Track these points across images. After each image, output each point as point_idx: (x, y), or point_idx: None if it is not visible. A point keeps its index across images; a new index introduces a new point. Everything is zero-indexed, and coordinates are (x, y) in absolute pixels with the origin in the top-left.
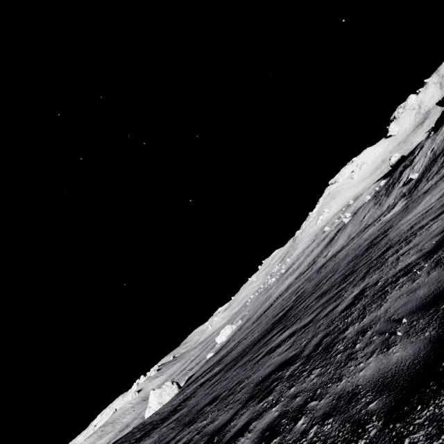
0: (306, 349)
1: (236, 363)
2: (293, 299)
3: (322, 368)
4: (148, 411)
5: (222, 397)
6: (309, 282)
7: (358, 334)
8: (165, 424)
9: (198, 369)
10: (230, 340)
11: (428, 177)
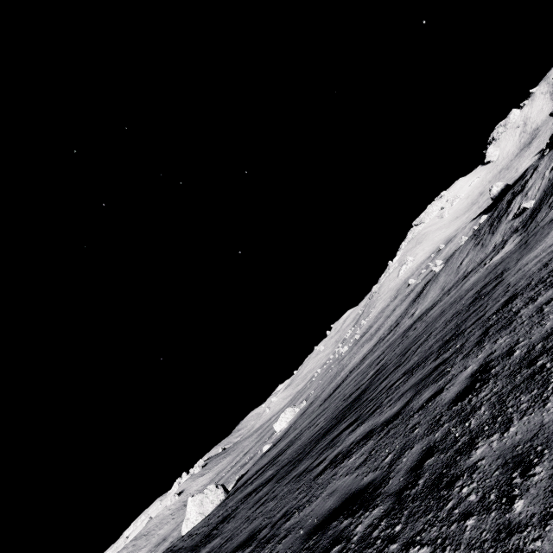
0: (394, 475)
1: (291, 470)
2: (370, 374)
3: (432, 550)
4: (186, 525)
5: (260, 538)
6: (391, 351)
7: (507, 465)
8: None
9: (252, 466)
10: (291, 428)
11: (550, 203)
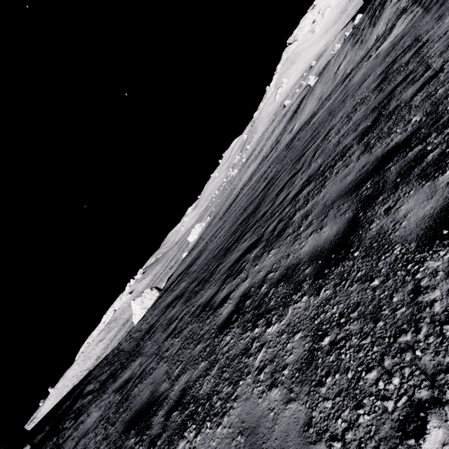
0: None
1: (197, 293)
2: (261, 188)
3: None
4: (134, 317)
5: (151, 436)
6: (278, 163)
7: None
8: (117, 382)
9: (176, 269)
10: (201, 239)
11: None
